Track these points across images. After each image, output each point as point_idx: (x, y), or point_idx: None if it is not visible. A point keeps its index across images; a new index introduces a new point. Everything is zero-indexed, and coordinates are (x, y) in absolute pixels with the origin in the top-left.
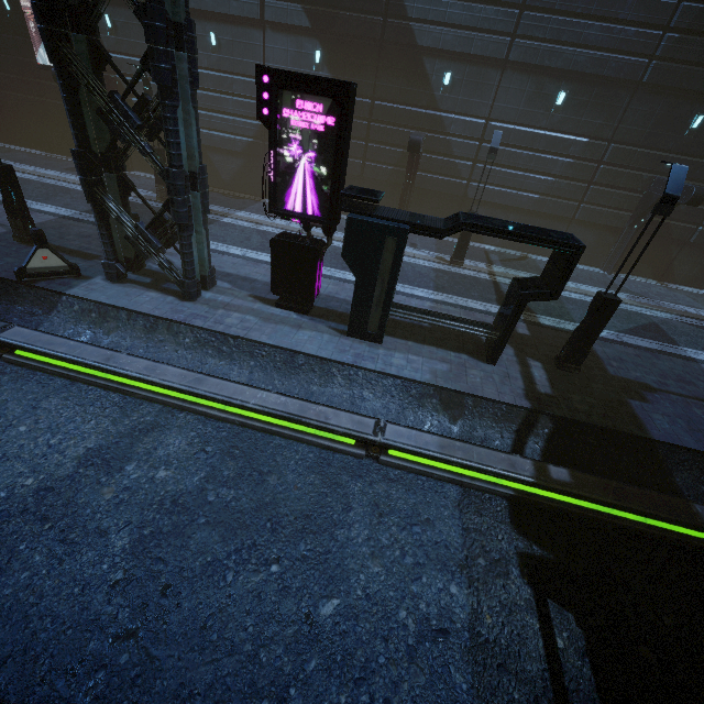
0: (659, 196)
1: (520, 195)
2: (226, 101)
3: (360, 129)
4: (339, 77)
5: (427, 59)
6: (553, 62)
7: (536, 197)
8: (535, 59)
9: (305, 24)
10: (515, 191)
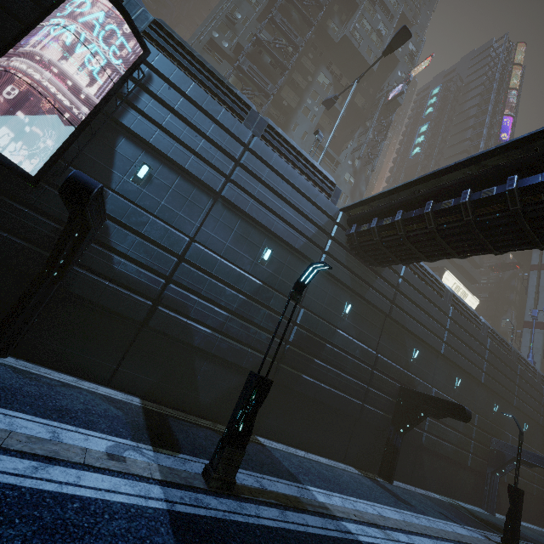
0: (513, 455)
1: (447, 445)
2: (256, 310)
3: (367, 373)
4: (357, 327)
5: (406, 337)
6: (457, 361)
7: (453, 447)
8: (451, 357)
9: (348, 283)
10: (445, 442)
